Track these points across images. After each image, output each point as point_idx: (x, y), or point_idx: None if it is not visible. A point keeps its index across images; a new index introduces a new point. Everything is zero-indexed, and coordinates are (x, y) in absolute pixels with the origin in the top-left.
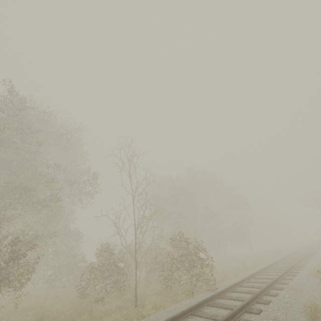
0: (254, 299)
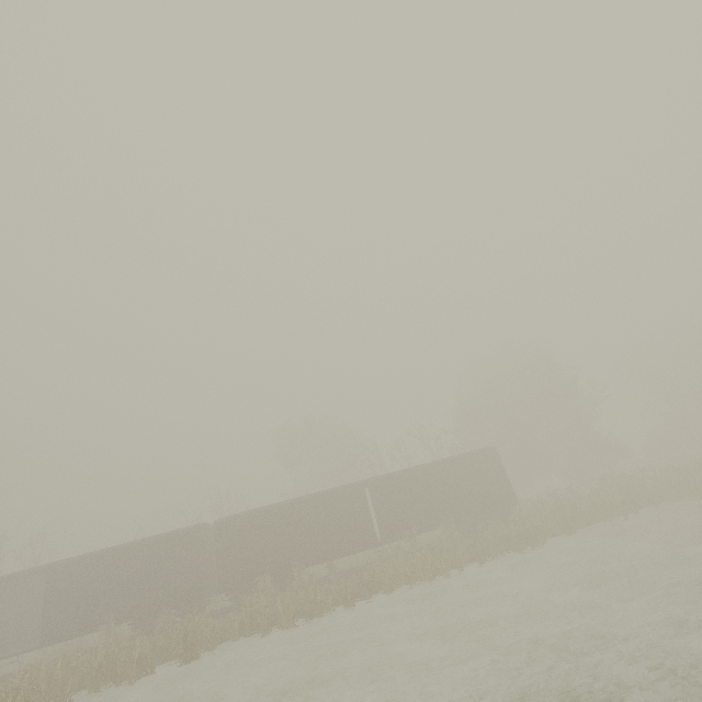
0: None
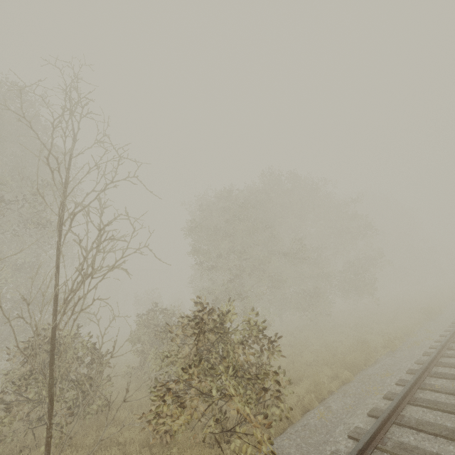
0: None
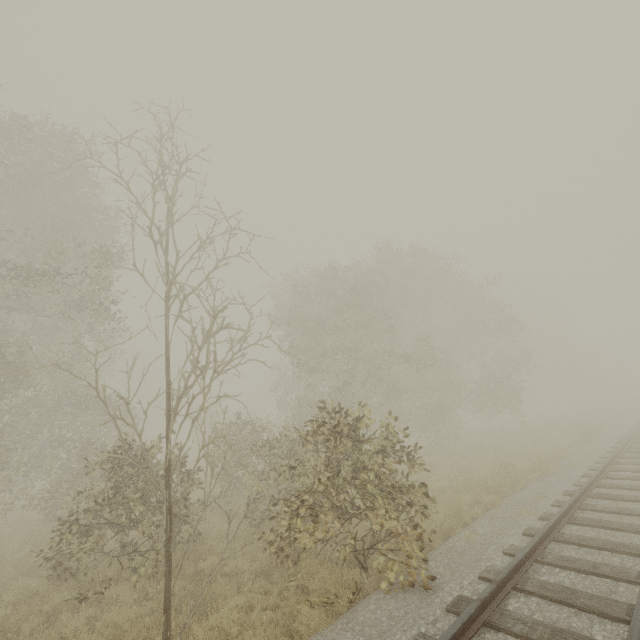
0: None
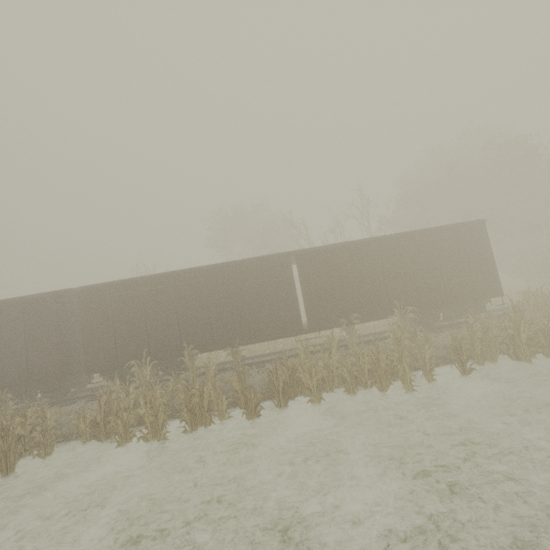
0: None
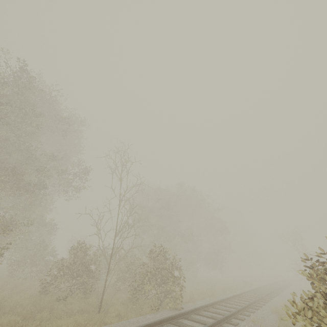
0: (215, 324)
